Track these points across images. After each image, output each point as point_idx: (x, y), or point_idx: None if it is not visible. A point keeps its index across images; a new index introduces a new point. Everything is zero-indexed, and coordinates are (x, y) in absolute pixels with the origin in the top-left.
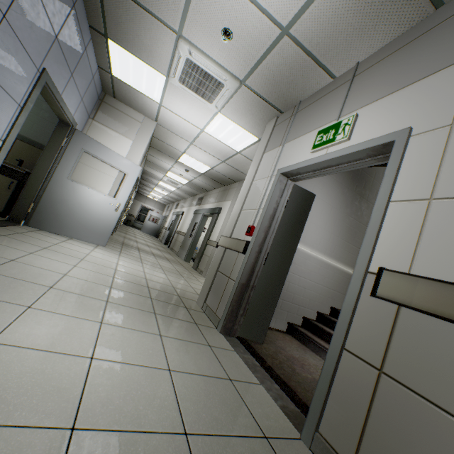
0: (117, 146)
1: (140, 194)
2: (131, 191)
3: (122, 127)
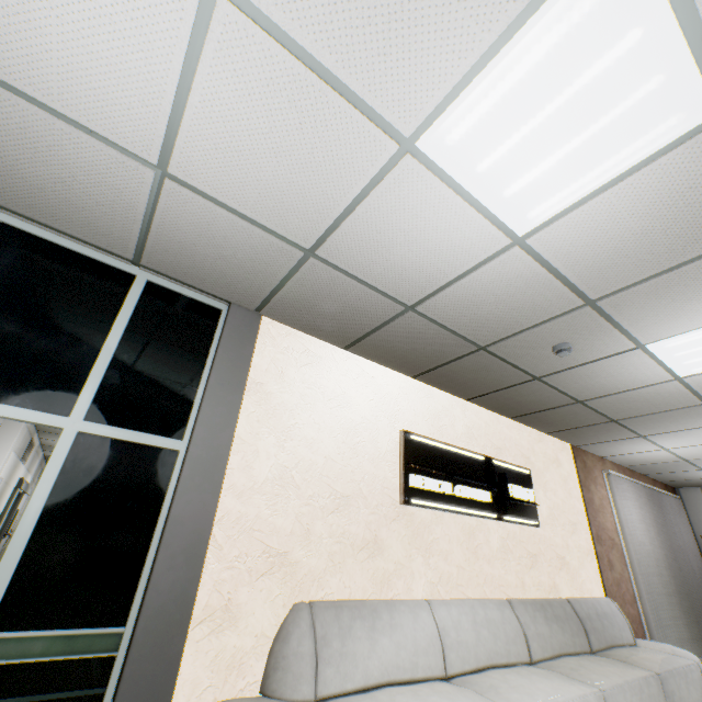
0: None
1: None
2: (9, 503)
3: None
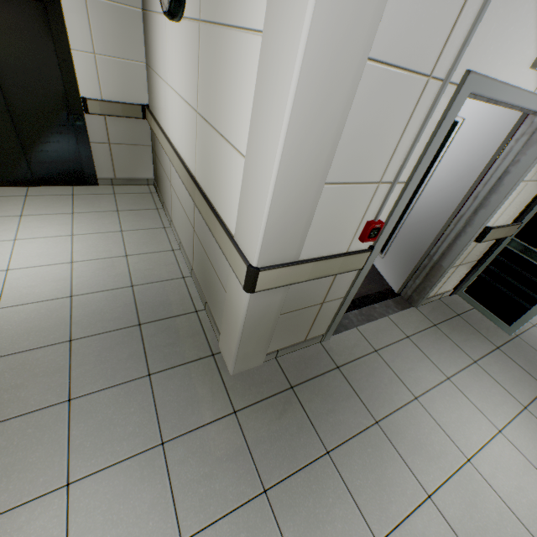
0: None
1: None
2: None
3: None
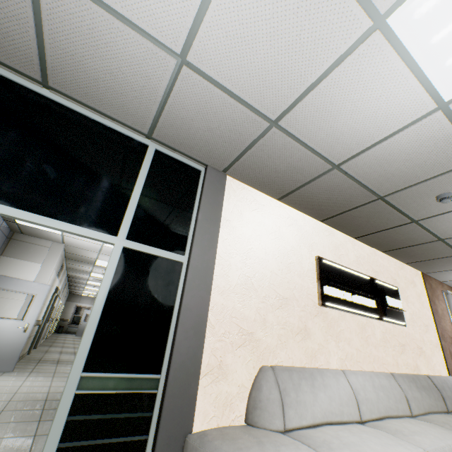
0: (26, 272)
1: (73, 294)
2: (50, 301)
3: (31, 255)
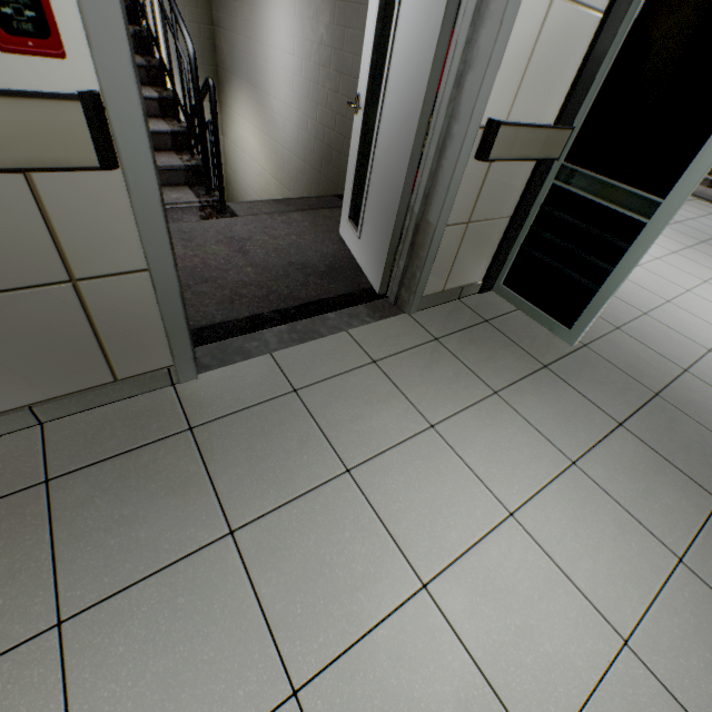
0: None
1: None
2: None
3: None
